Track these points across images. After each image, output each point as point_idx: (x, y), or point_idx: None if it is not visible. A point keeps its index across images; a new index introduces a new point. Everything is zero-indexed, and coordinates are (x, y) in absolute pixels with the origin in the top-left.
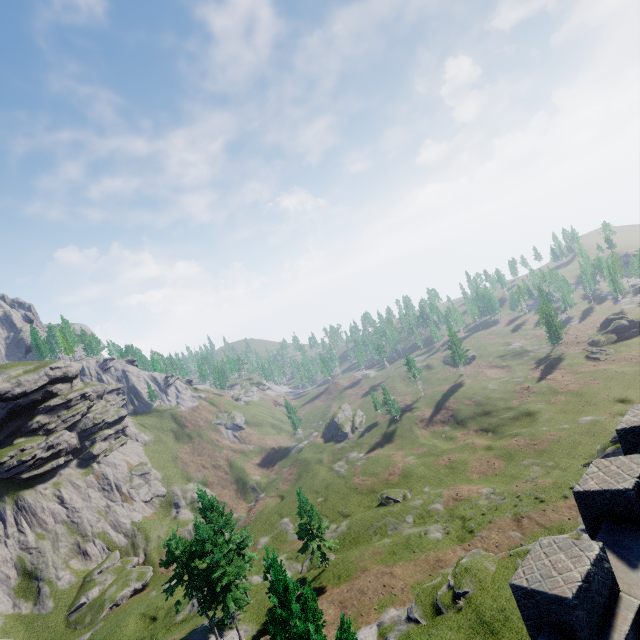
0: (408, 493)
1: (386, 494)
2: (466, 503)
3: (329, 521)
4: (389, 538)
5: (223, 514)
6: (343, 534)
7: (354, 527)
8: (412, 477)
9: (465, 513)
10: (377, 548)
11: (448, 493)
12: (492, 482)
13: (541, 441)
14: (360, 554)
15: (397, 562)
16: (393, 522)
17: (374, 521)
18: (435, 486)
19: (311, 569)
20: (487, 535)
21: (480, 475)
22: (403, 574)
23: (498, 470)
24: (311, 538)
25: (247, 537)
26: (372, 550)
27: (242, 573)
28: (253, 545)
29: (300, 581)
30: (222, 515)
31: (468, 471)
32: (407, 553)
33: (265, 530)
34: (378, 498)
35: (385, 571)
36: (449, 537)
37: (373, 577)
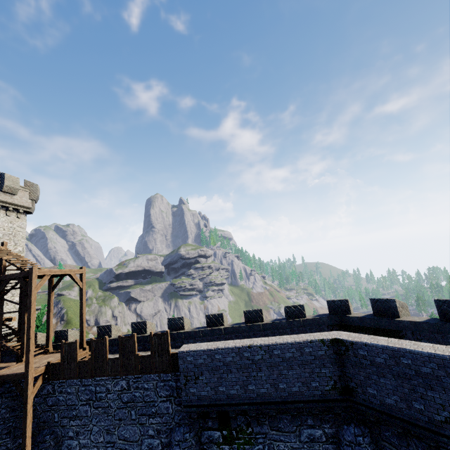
0: None
1: None
2: None
3: None
4: None
5: None
6: None
7: None
8: None
9: None
10: None
11: None
12: None
13: None
14: None
15: None
16: None
17: None
18: None
19: None
20: None
21: None
22: None
23: None
24: None
25: None
26: None
27: None
28: None
29: None
30: None
31: None
32: None
33: None
34: None
35: None
36: None
37: None
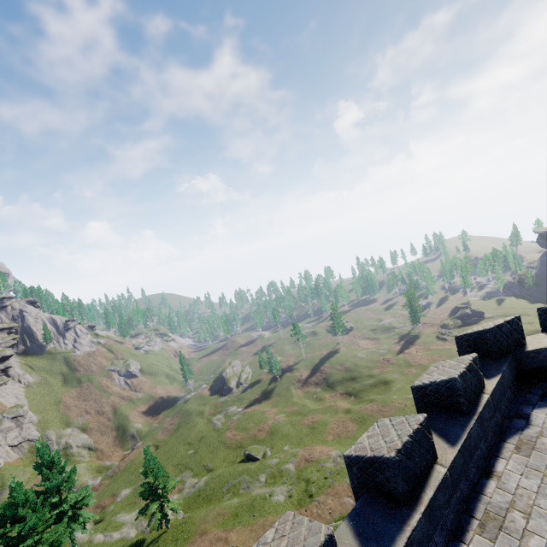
0: (269, 451)
1: (248, 451)
2: (315, 465)
3: (193, 475)
4: (238, 498)
5: (62, 471)
6: (199, 490)
7: (211, 483)
8: (277, 435)
9: (311, 475)
10: (223, 509)
11: (303, 453)
12: (343, 444)
13: (390, 408)
14: (205, 515)
15: (235, 526)
16: (247, 480)
17: (231, 478)
18: (294, 445)
19: (153, 530)
20: (324, 500)
21: (335, 437)
22: (237, 540)
23: (351, 433)
24: (154, 499)
25: (86, 496)
26: (217, 511)
27: (63, 540)
28: (113, 497)
29: (138, 543)
30: (61, 472)
31: (326, 432)
32: (247, 516)
33: (130, 481)
34: (241, 454)
35: (221, 536)
36: (290, 500)
37: (207, 543)
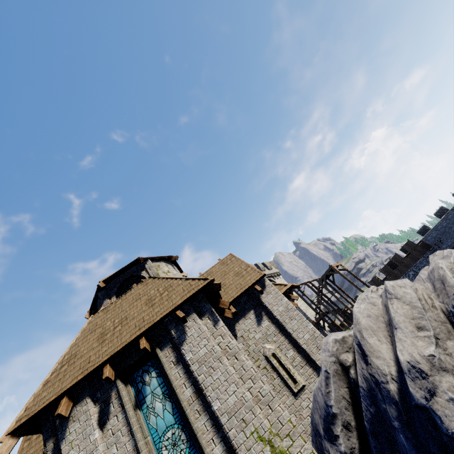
0: None
1: None
2: None
3: None
4: None
5: None
6: None
7: None
8: None
9: None
10: None
11: None
12: None
13: None
14: None
15: None
16: None
17: None
18: None
19: None
20: None
21: None
22: None
23: None
24: None
25: None
26: None
27: None
28: None
29: None
30: None
31: None
32: None
33: None
34: None
35: None
36: None
37: None
